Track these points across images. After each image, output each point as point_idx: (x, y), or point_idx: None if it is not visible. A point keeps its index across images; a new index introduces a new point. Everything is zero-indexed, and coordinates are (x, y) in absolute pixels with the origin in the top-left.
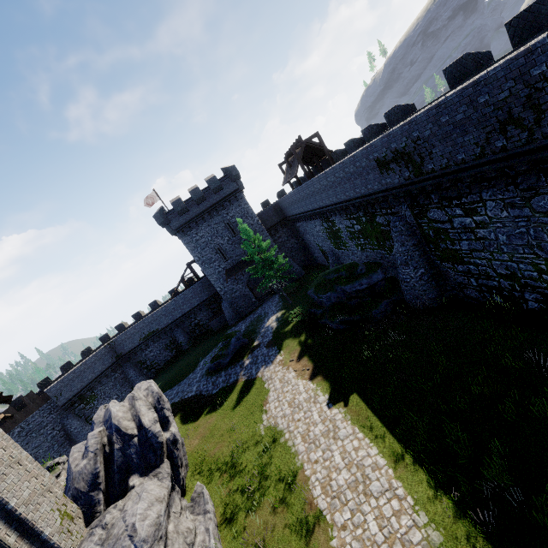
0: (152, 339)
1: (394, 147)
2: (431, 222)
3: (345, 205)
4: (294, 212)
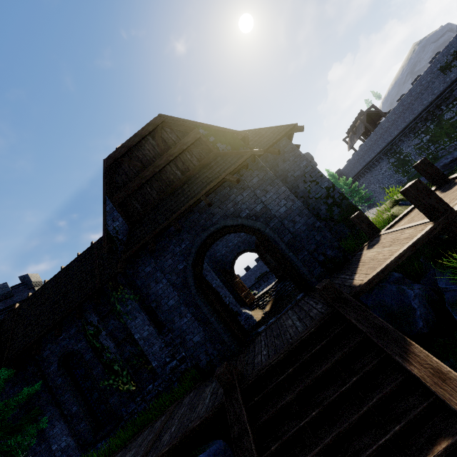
0: (263, 279)
1: (452, 51)
2: None
3: (413, 123)
4: (359, 169)
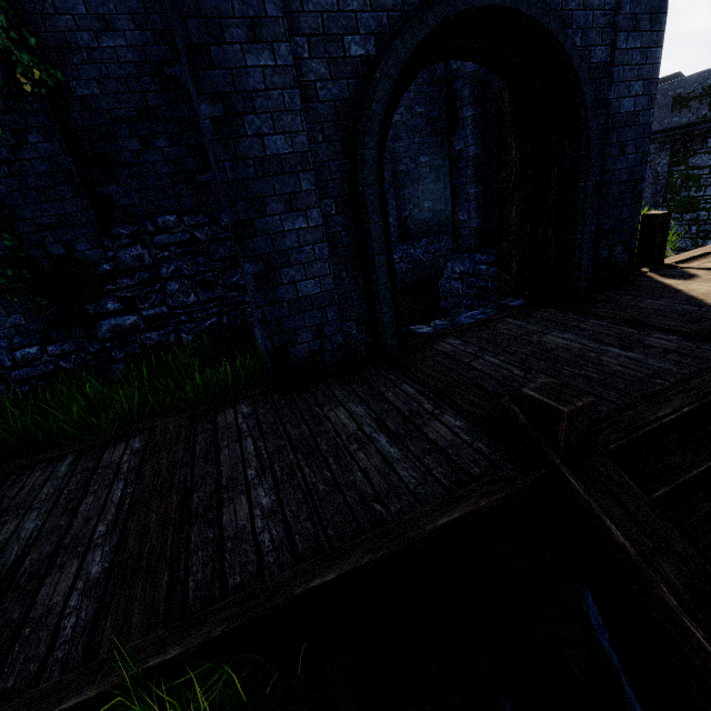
0: None
1: (709, 84)
2: (687, 169)
3: None
4: None
